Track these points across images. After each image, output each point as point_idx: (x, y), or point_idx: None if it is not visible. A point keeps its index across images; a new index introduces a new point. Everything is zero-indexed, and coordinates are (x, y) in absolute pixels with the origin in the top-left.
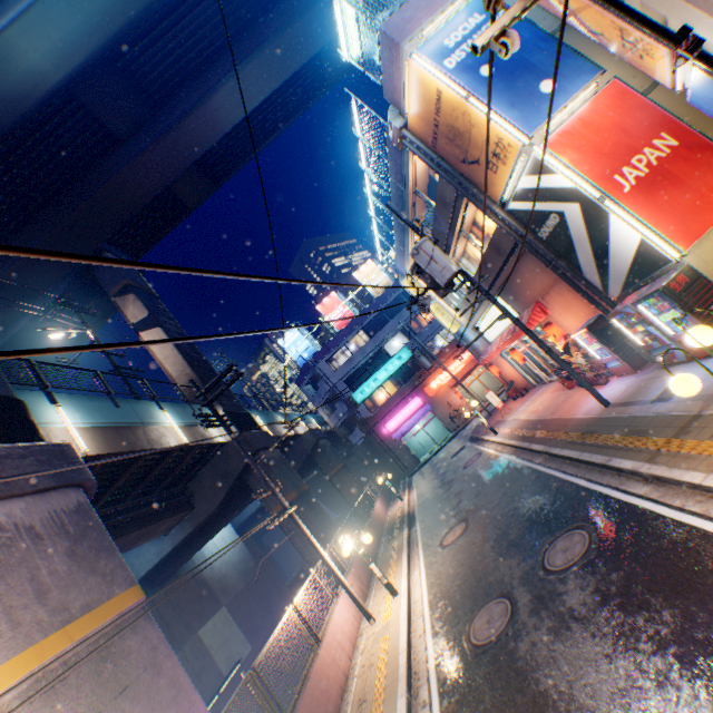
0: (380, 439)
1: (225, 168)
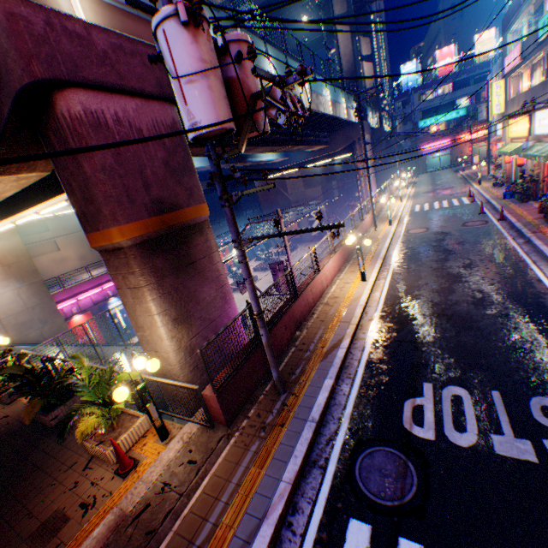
0: (416, 152)
1: None
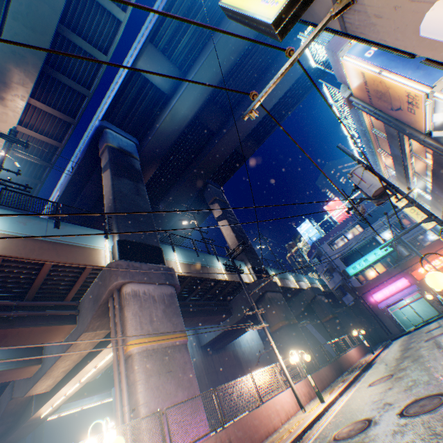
0: (366, 305)
1: (264, 134)
